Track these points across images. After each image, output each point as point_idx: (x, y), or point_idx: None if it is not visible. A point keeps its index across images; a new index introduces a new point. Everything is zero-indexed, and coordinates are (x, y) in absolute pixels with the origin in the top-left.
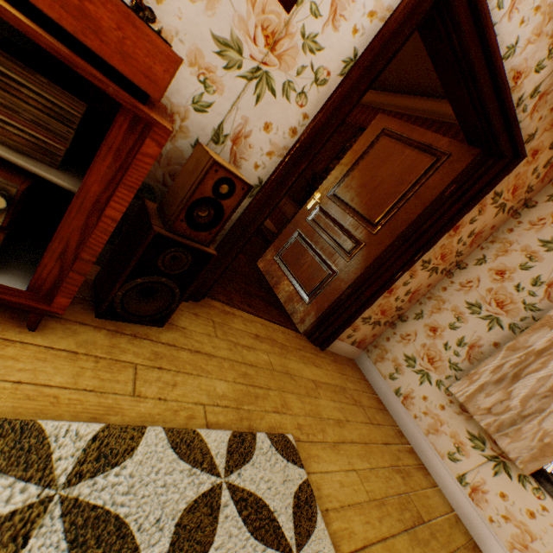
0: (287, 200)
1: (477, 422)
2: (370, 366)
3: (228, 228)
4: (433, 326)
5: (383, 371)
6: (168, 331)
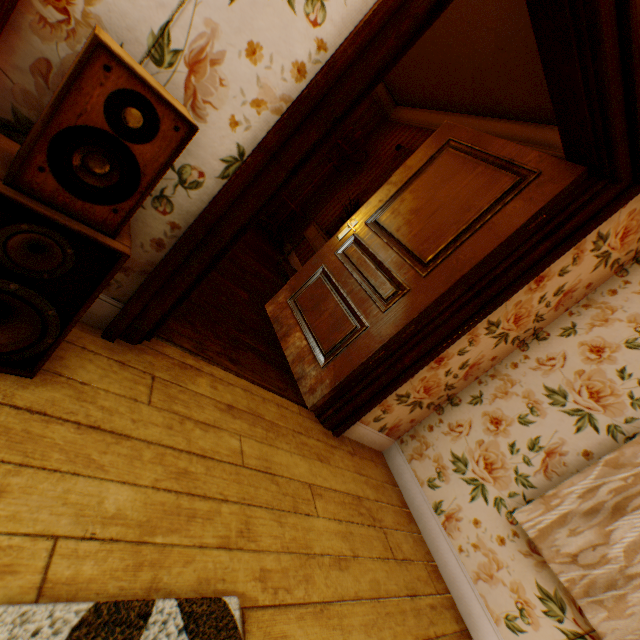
0: (319, 231)
1: (553, 573)
2: (402, 464)
3: (185, 227)
4: (495, 416)
5: (420, 473)
6: (42, 385)
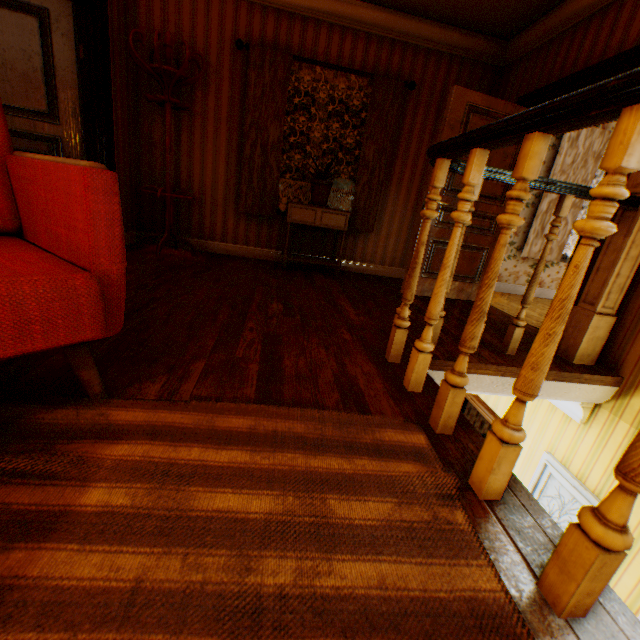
0: (315, 210)
1: (530, 259)
2: None
3: None
4: None
5: None
6: None
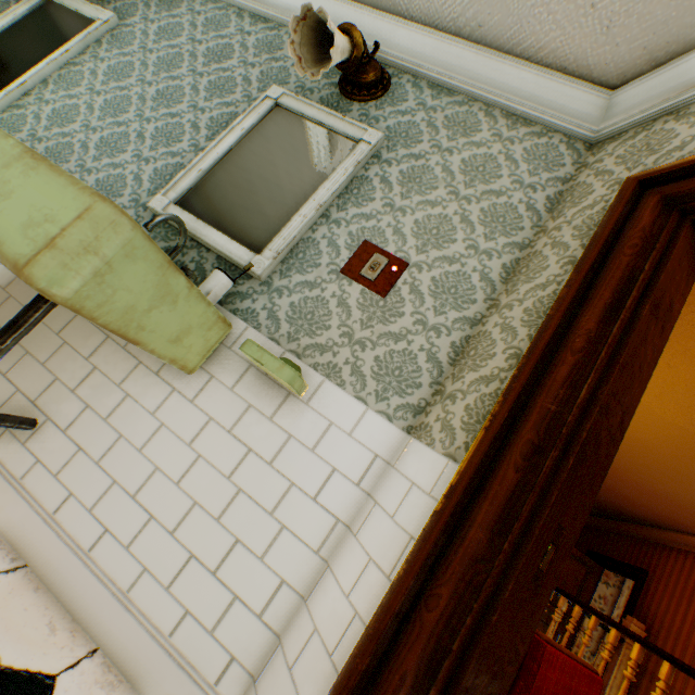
0: None
1: None
2: None
3: None
4: None
5: None
6: None
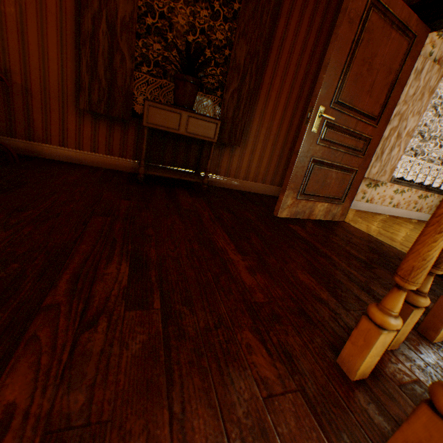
0: (180, 113)
1: (368, 179)
2: None
3: None
4: None
5: None
6: None
